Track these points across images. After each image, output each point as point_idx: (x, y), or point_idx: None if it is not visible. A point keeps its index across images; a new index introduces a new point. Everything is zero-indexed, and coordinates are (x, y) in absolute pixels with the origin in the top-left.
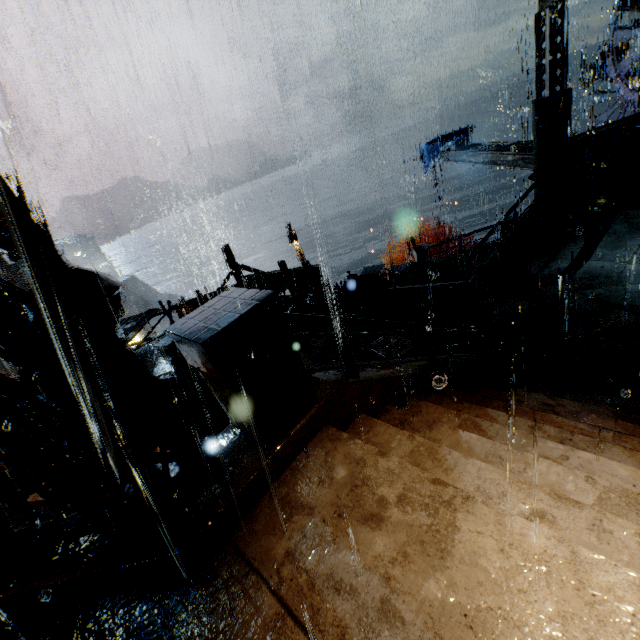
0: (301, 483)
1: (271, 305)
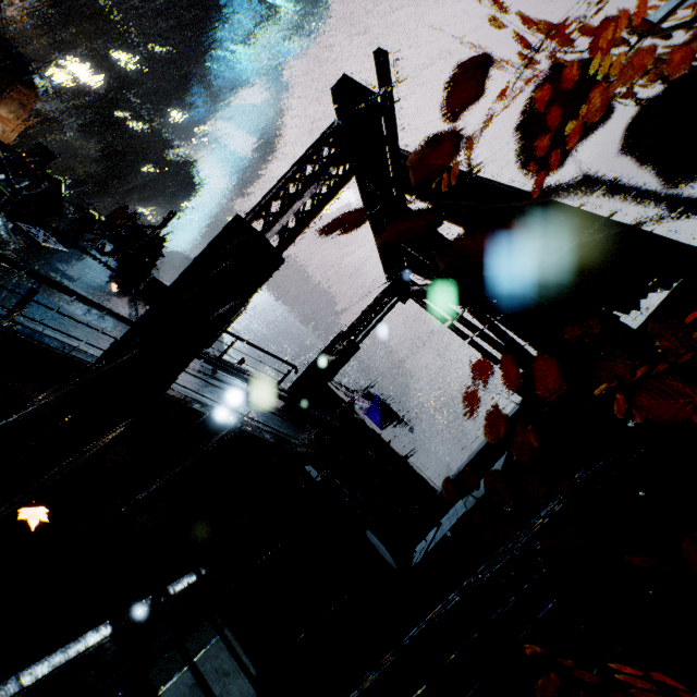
0: None
1: None
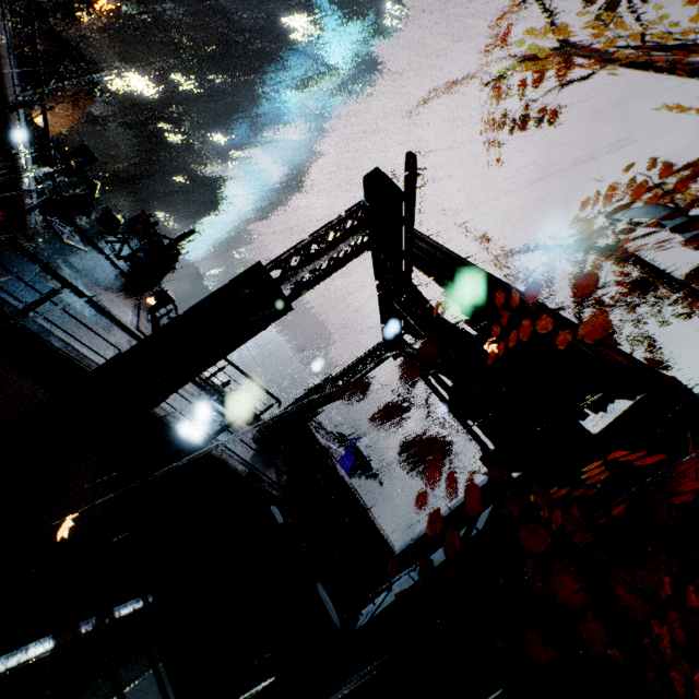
0: None
1: None
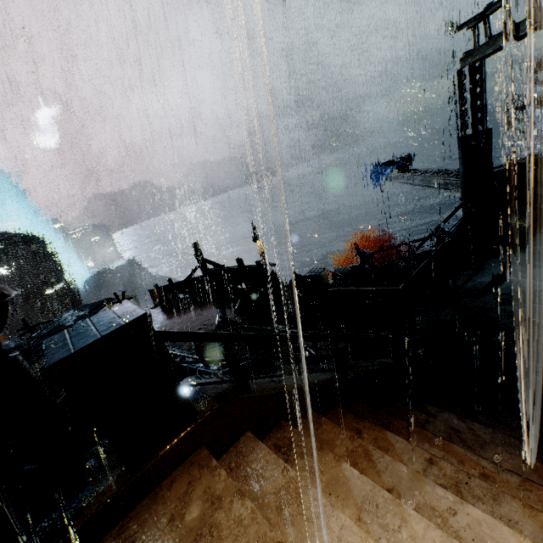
0: (153, 518)
1: (139, 326)
